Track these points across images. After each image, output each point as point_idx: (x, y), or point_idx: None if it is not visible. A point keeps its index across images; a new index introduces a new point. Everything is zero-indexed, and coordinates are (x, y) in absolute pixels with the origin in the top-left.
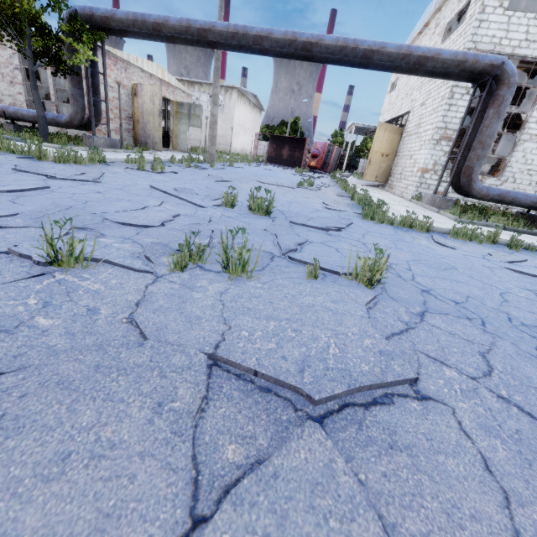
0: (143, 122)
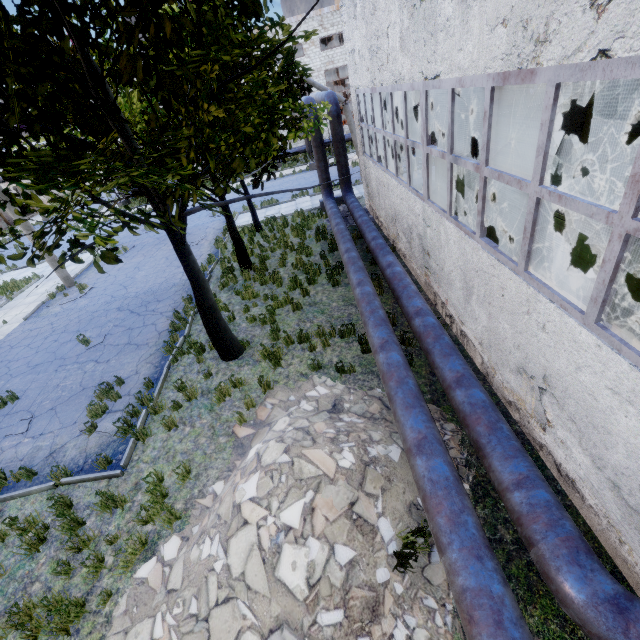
0: (5, 213)
